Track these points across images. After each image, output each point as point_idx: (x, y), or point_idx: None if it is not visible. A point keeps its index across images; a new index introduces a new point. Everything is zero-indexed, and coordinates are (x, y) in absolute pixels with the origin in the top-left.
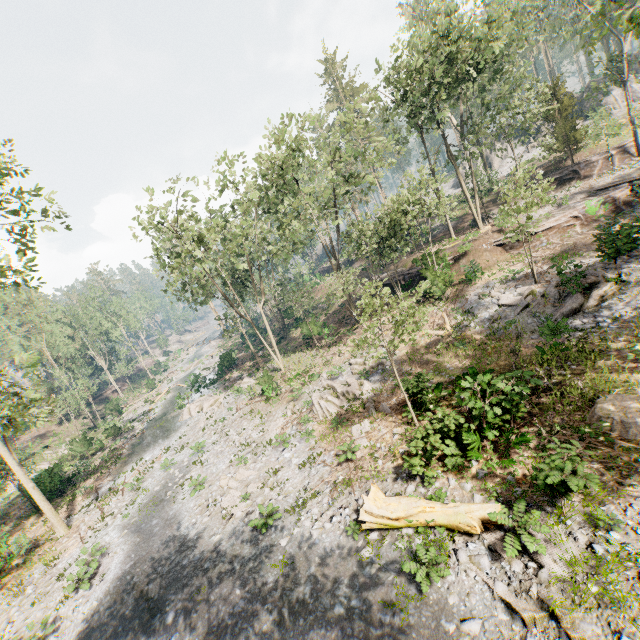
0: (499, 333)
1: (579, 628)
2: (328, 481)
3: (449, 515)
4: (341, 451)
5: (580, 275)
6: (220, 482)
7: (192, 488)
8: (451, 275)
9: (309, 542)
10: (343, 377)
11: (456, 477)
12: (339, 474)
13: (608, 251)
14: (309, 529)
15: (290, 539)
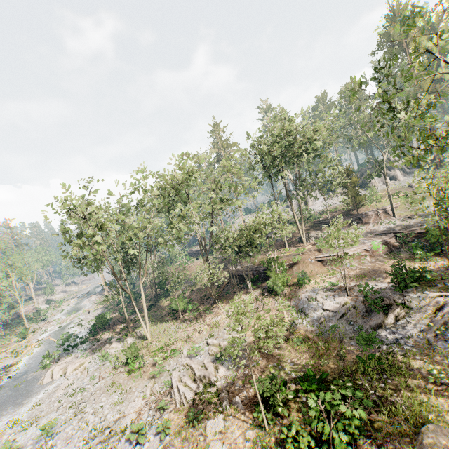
0: (326, 334)
1: None
2: None
3: None
4: None
5: (381, 299)
6: None
7: None
8: (288, 278)
9: None
10: (201, 357)
11: None
12: None
13: (399, 285)
14: None
15: None
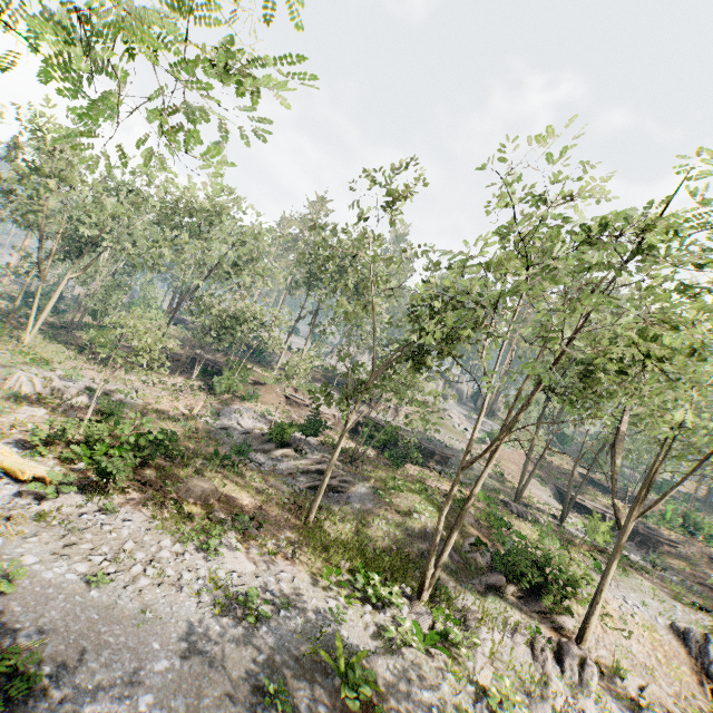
0: (216, 436)
1: (18, 526)
2: None
3: (19, 462)
4: None
5: (283, 431)
6: None
7: None
8: (238, 386)
9: None
10: (74, 384)
11: (59, 463)
12: None
13: (303, 427)
14: None
15: None
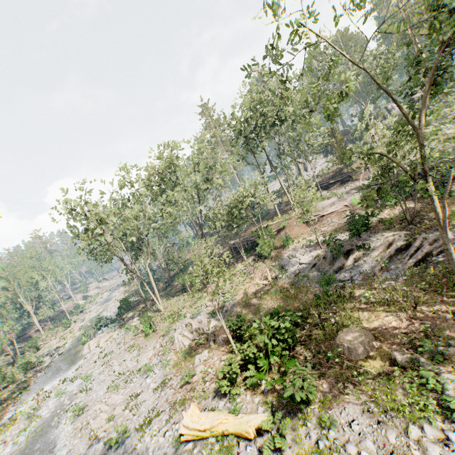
0: (298, 283)
1: None
2: (170, 401)
3: (236, 424)
4: (185, 376)
5: (340, 245)
6: (95, 407)
7: (74, 413)
8: (274, 242)
9: (145, 454)
10: (200, 316)
11: (251, 393)
12: (179, 395)
13: (353, 231)
14: (148, 443)
15: (133, 453)
